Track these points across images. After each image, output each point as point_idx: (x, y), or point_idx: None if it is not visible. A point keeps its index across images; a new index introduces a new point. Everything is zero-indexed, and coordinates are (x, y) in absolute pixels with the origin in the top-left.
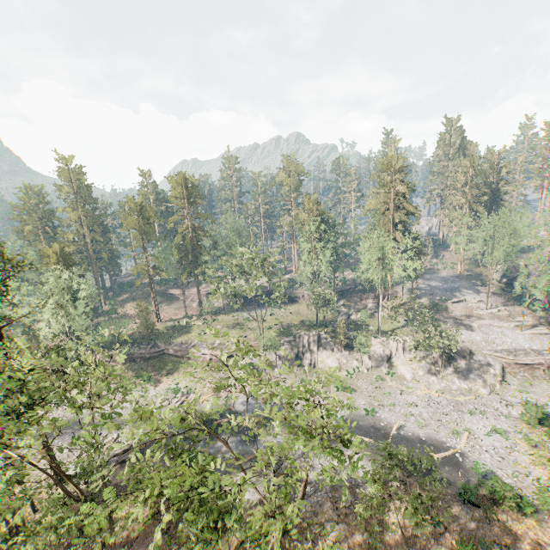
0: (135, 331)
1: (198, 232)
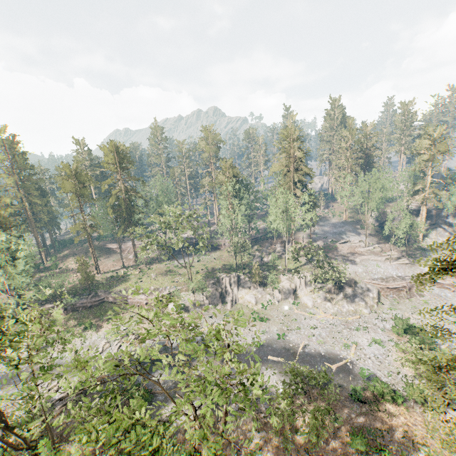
0: (76, 283)
1: (131, 193)
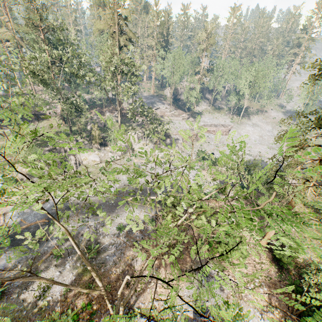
0: None
1: None
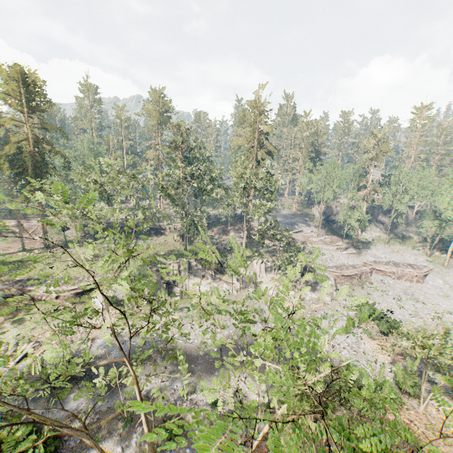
0: None
1: (44, 146)
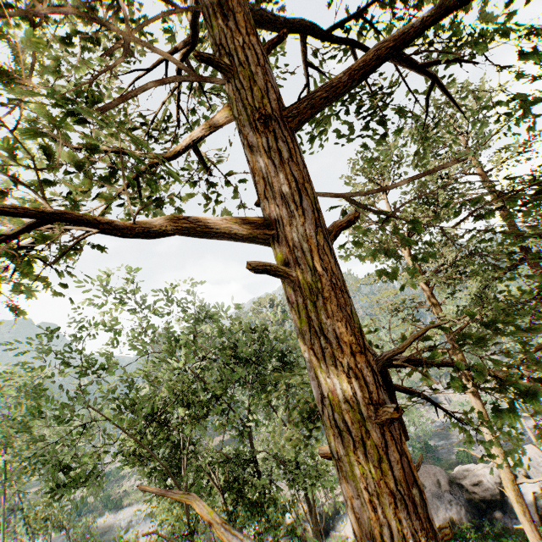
0: None
1: None
